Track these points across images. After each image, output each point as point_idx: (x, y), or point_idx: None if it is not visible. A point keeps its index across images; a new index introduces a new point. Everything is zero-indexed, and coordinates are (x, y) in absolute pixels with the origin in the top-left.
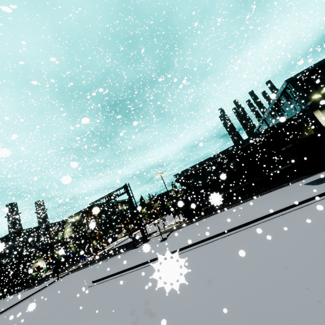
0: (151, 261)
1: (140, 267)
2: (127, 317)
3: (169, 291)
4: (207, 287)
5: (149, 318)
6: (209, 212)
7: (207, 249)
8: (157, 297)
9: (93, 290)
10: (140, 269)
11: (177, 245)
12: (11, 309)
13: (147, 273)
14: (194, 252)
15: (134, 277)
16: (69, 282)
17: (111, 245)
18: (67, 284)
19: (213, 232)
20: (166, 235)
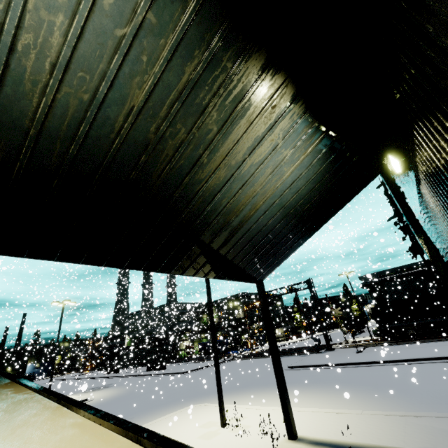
0: (358, 364)
1: (346, 366)
2: (364, 385)
3: (400, 380)
4: (443, 382)
5: (389, 387)
6: (423, 337)
7: (434, 366)
8: (388, 381)
9: (297, 372)
10: (346, 367)
11: (388, 357)
12: (198, 371)
13: (361, 370)
14: (416, 365)
15: (344, 370)
16: (247, 364)
17: (266, 346)
18: (248, 365)
19: (438, 355)
20: (360, 349)
